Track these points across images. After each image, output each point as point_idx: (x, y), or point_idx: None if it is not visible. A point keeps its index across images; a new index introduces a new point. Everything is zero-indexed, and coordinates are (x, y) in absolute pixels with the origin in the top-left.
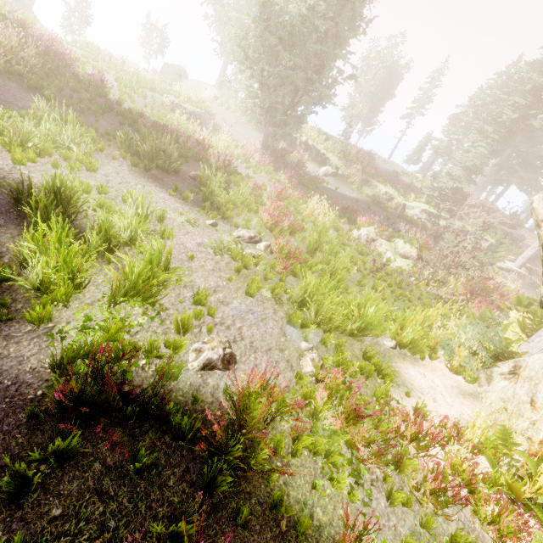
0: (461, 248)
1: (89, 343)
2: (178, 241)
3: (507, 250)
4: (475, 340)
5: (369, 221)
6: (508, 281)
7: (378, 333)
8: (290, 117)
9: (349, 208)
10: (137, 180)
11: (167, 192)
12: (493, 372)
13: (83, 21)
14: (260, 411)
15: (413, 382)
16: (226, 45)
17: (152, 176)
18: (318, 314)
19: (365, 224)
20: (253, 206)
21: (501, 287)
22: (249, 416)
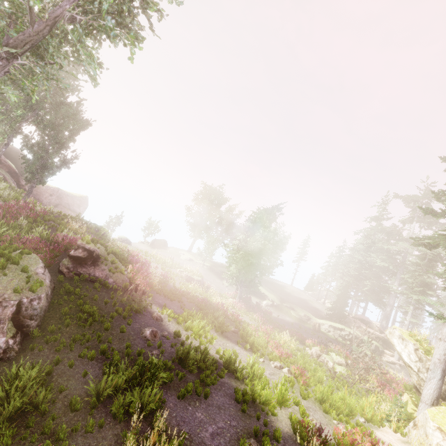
0: (364, 355)
1: (288, 422)
2: (263, 374)
3: (386, 348)
4: (396, 411)
5: (312, 342)
6: (396, 373)
7: (357, 412)
8: (253, 282)
9: (297, 333)
10: (224, 340)
11: (236, 344)
12: (410, 428)
13: (117, 223)
14: (348, 440)
15: (381, 438)
16: (195, 232)
17: (224, 336)
18: (331, 405)
19: (310, 344)
20: (265, 345)
21: (394, 378)
22: (344, 445)
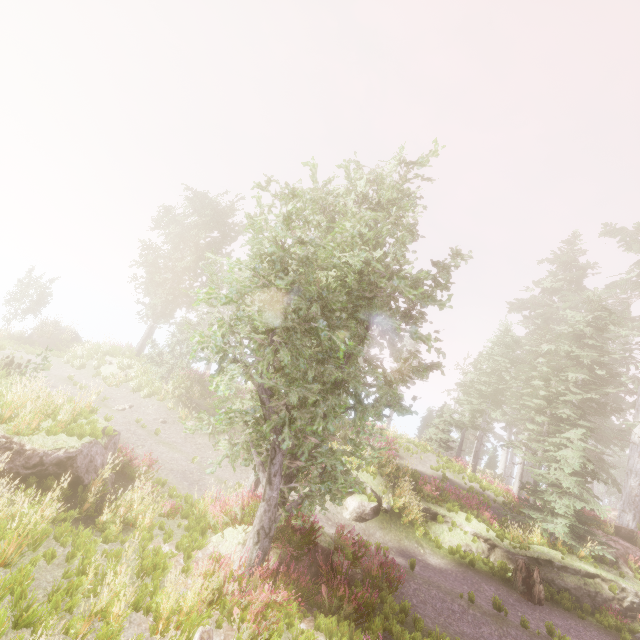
0: None
1: None
2: None
3: None
4: None
5: None
6: None
7: None
8: (328, 450)
9: None
10: None
11: None
12: None
13: None
14: None
15: None
16: (156, 307)
17: None
18: None
19: None
20: None
21: None
22: None
